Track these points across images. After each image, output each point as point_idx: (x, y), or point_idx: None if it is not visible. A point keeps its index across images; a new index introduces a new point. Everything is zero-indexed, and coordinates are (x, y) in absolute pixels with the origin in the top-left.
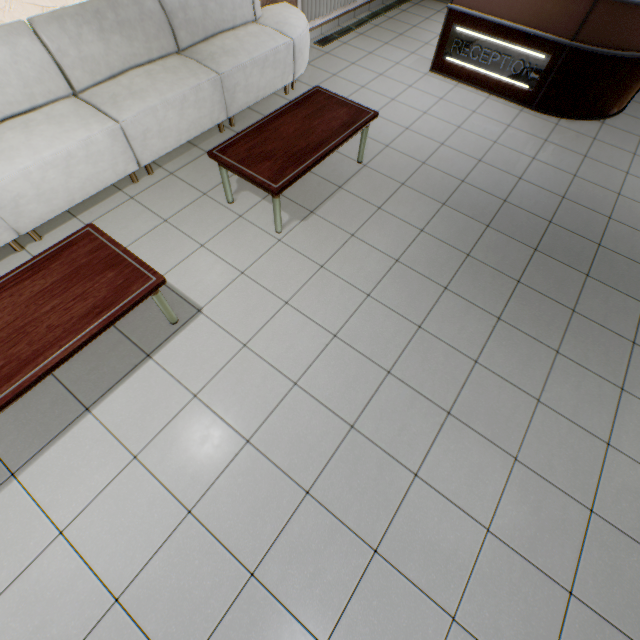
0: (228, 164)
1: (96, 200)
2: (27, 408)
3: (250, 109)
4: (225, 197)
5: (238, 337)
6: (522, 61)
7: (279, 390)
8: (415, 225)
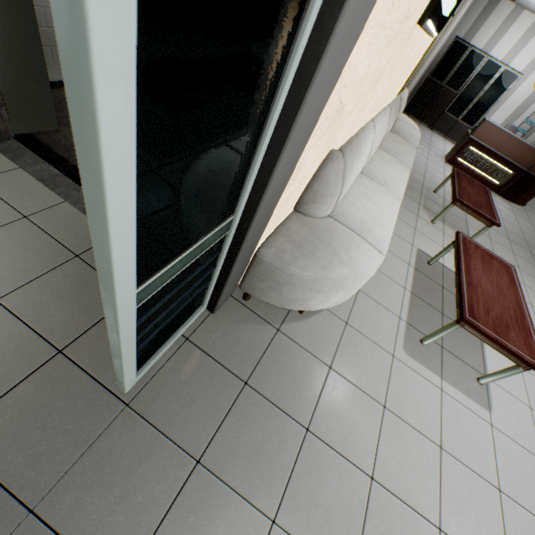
0: (470, 206)
1: None
2: (457, 338)
3: None
4: (427, 219)
5: None
6: (500, 172)
7: None
8: (508, 249)
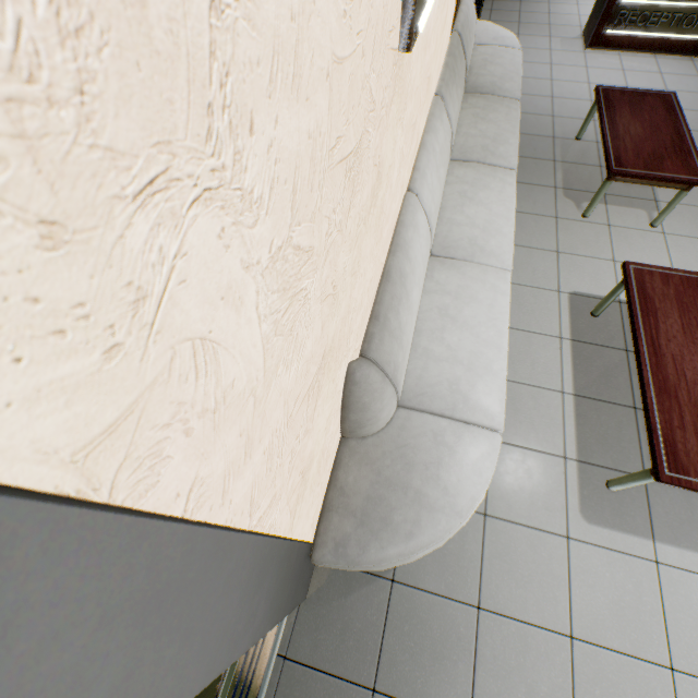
0: (640, 174)
1: None
2: None
3: None
4: (575, 214)
5: None
6: (694, 15)
7: None
8: None
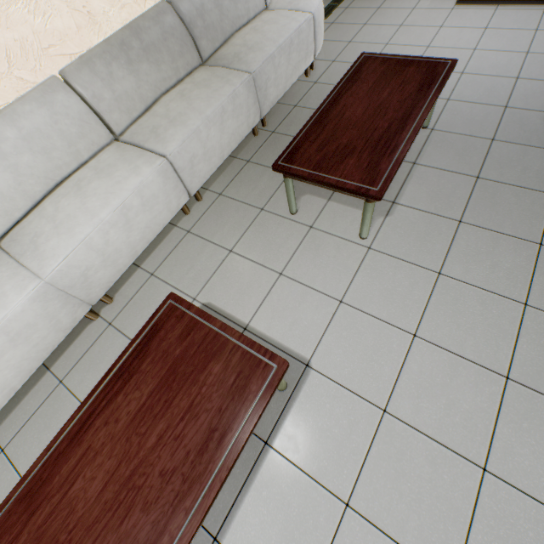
0: (302, 174)
1: (154, 242)
2: None
3: (276, 103)
4: (285, 207)
5: (370, 399)
6: None
7: (464, 483)
8: (539, 189)
